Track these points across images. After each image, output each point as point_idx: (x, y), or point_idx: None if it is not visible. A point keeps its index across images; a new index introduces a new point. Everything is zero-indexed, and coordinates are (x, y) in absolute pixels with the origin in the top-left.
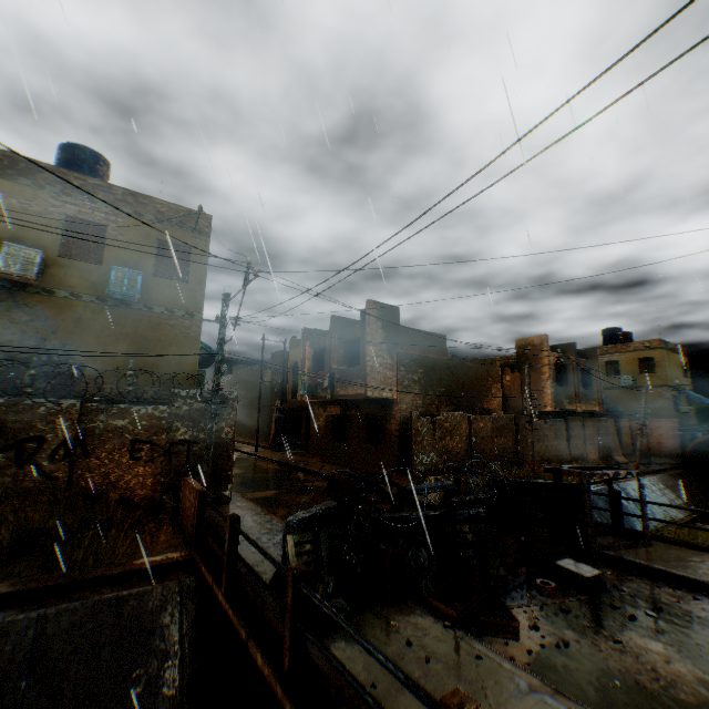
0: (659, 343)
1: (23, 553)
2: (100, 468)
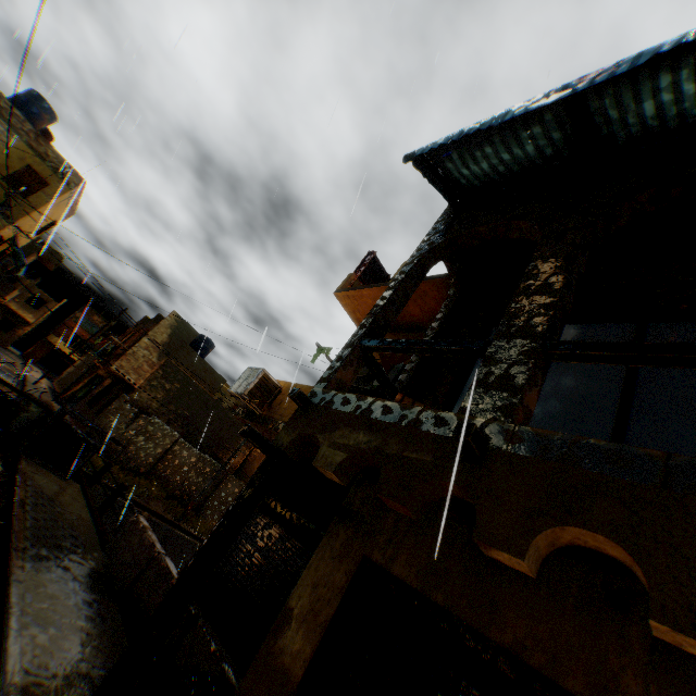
0: None
1: None
2: None
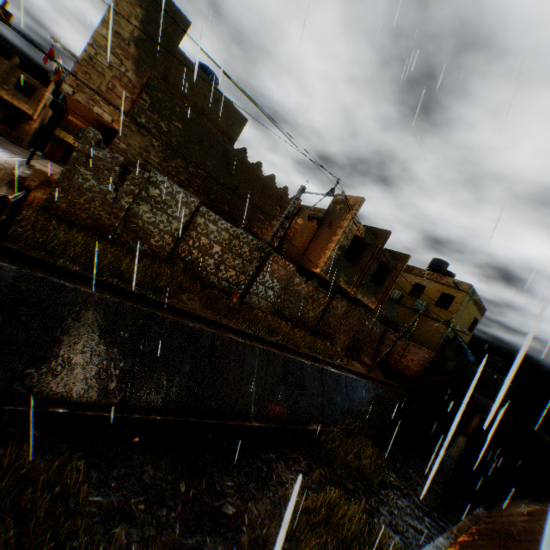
0: (468, 289)
1: None
2: None
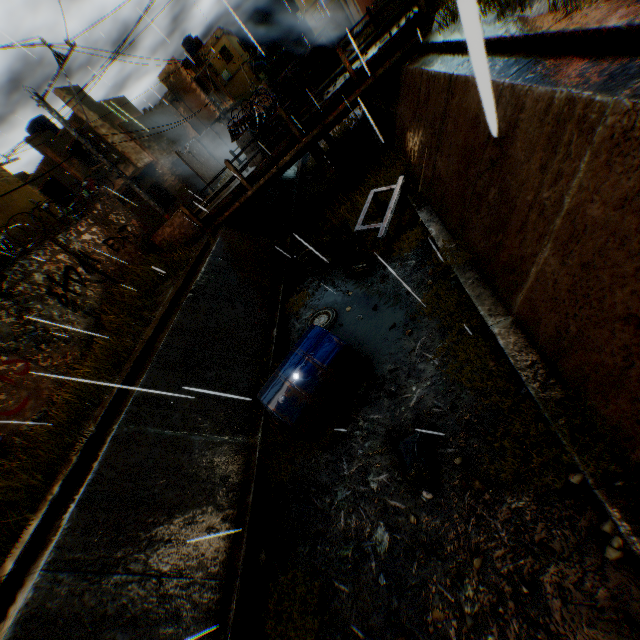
0: (221, 33)
1: (156, 292)
2: (112, 265)
